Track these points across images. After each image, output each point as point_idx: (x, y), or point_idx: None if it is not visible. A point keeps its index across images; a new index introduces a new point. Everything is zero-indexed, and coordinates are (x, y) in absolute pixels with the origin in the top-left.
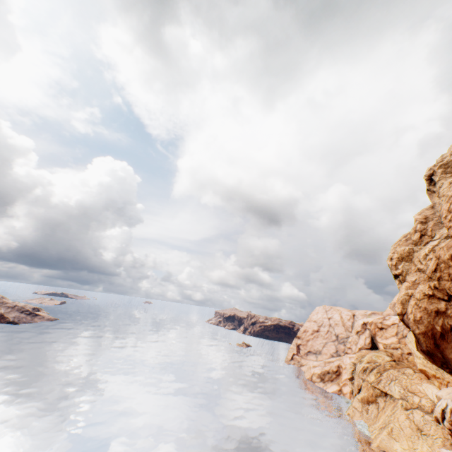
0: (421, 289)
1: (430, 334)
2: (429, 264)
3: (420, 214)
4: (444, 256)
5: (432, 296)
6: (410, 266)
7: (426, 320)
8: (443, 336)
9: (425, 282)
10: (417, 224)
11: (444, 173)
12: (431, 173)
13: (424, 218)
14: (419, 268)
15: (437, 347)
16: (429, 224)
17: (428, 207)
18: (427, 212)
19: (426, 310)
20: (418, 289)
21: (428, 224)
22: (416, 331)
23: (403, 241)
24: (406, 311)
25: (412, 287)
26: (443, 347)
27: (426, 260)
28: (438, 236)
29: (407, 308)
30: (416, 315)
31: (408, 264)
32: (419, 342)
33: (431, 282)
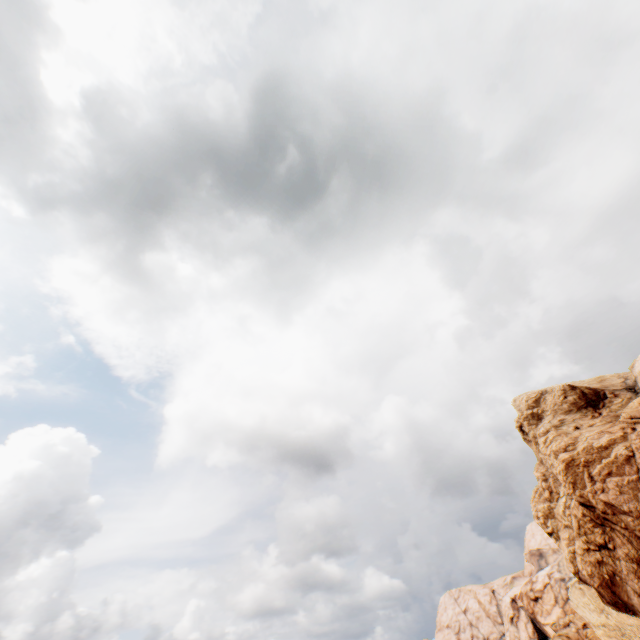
0: (578, 544)
1: (604, 583)
2: (572, 521)
3: (537, 470)
4: (578, 514)
5: (588, 549)
6: (556, 522)
7: (596, 572)
8: (612, 581)
9: (577, 537)
10: (541, 482)
11: (529, 424)
12: (519, 424)
13: (542, 475)
14: (565, 523)
15: (614, 593)
16: (549, 481)
17: (538, 462)
18: (541, 468)
19: (591, 562)
20: (576, 545)
21: (549, 481)
22: (594, 585)
23: (537, 497)
24: (578, 568)
25: (570, 544)
26: (617, 592)
27: (566, 516)
28: (562, 492)
29: (577, 564)
30: (587, 569)
31: (554, 520)
32: (602, 594)
33: (581, 537)
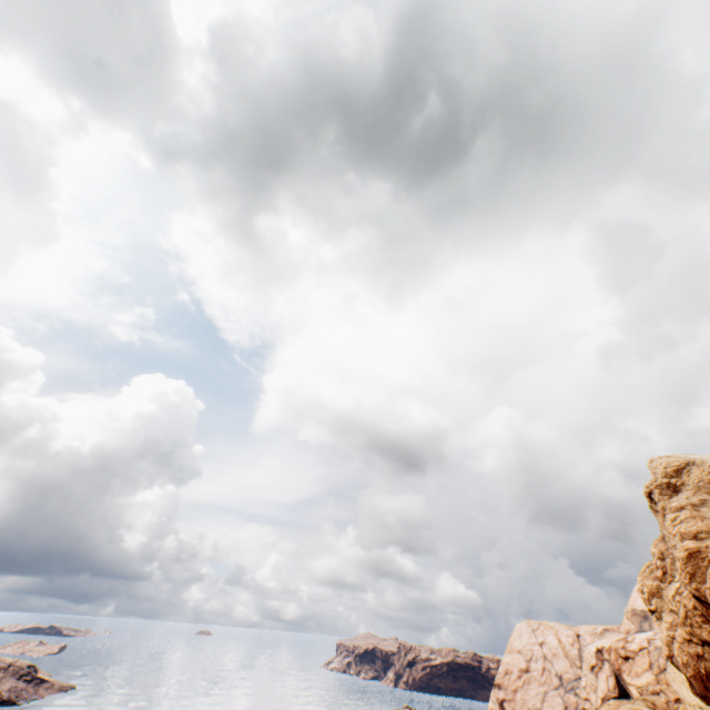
0: (680, 632)
1: (698, 676)
2: (679, 609)
3: (655, 546)
4: (688, 605)
5: (690, 641)
6: (662, 603)
7: (692, 663)
8: (708, 677)
9: (681, 626)
10: (656, 560)
11: (661, 494)
12: (649, 490)
13: (660, 553)
14: (671, 608)
15: (706, 688)
16: (666, 561)
17: (659, 537)
18: (660, 545)
19: (689, 653)
20: (677, 632)
21: (665, 562)
22: (686, 674)
23: (647, 572)
24: (673, 653)
25: (671, 629)
26: None
27: (675, 601)
28: (678, 577)
29: (672, 650)
30: (682, 658)
31: (660, 600)
32: (692, 685)
33: (685, 627)
